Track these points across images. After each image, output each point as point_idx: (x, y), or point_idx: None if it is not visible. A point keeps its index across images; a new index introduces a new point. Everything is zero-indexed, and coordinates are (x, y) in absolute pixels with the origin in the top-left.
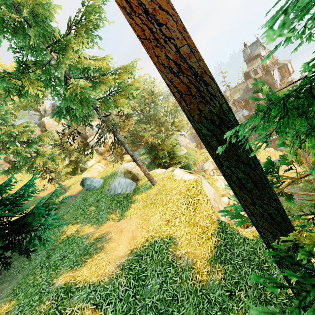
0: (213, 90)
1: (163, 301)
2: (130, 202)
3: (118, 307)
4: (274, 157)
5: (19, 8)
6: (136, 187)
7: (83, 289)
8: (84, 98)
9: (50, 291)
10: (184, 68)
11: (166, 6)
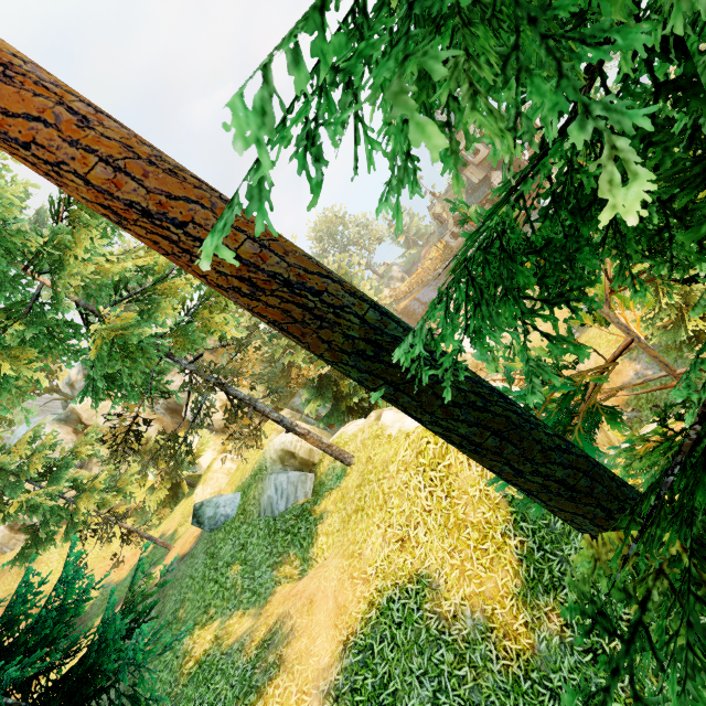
0: (335, 298)
1: None
2: (312, 523)
3: None
4: None
5: None
6: (315, 482)
7: None
8: (133, 345)
9: None
10: (262, 281)
11: (180, 189)
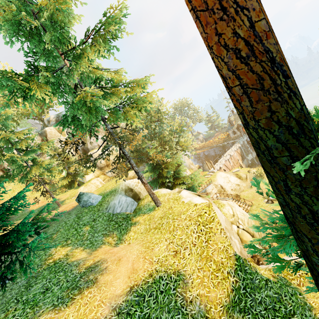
0: (293, 85)
1: None
2: (130, 224)
3: None
4: None
5: (38, 15)
6: (137, 207)
7: None
8: (94, 106)
9: None
10: (258, 51)
11: None
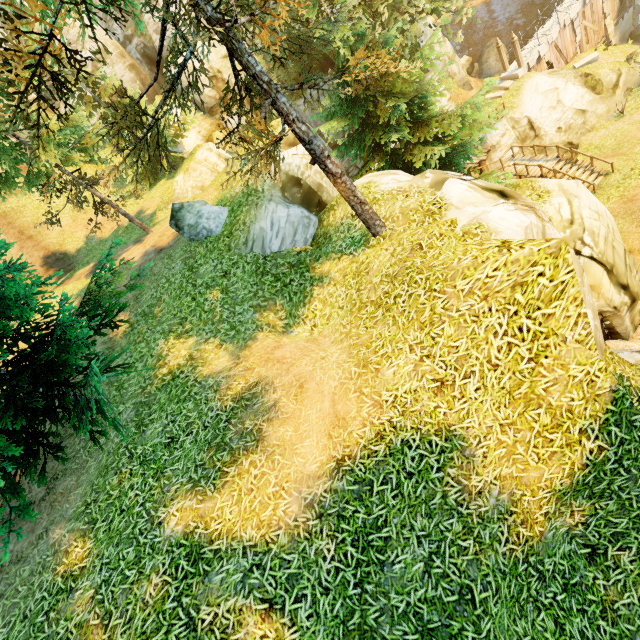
0: None
1: (435, 604)
2: (308, 280)
3: (323, 608)
4: None
5: None
6: (318, 230)
7: (230, 556)
8: None
9: (156, 546)
10: None
11: None
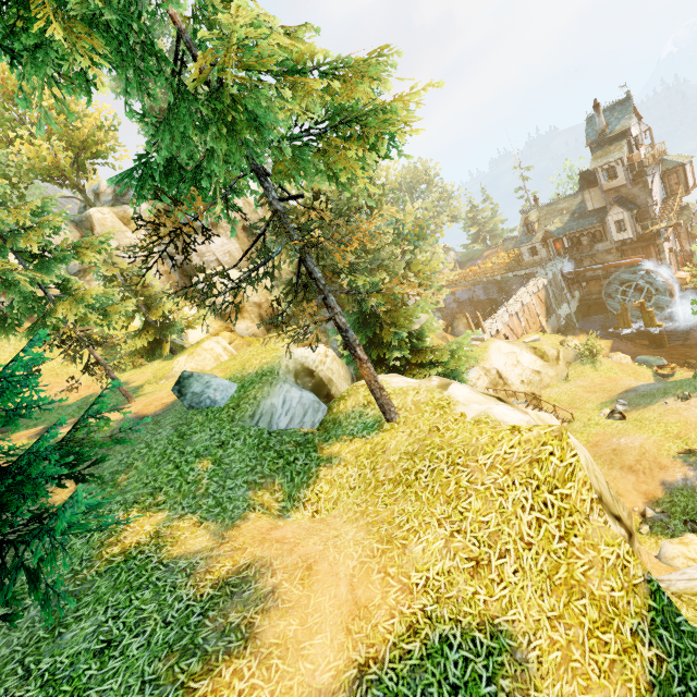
0: None
1: None
2: (315, 460)
3: None
4: (633, 378)
5: None
6: (327, 416)
7: None
8: (244, 112)
9: None
10: None
11: None
